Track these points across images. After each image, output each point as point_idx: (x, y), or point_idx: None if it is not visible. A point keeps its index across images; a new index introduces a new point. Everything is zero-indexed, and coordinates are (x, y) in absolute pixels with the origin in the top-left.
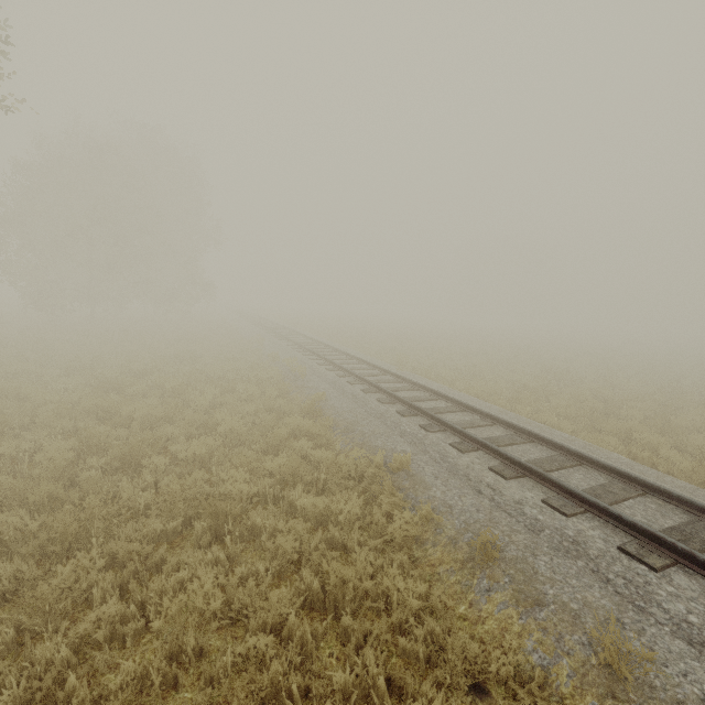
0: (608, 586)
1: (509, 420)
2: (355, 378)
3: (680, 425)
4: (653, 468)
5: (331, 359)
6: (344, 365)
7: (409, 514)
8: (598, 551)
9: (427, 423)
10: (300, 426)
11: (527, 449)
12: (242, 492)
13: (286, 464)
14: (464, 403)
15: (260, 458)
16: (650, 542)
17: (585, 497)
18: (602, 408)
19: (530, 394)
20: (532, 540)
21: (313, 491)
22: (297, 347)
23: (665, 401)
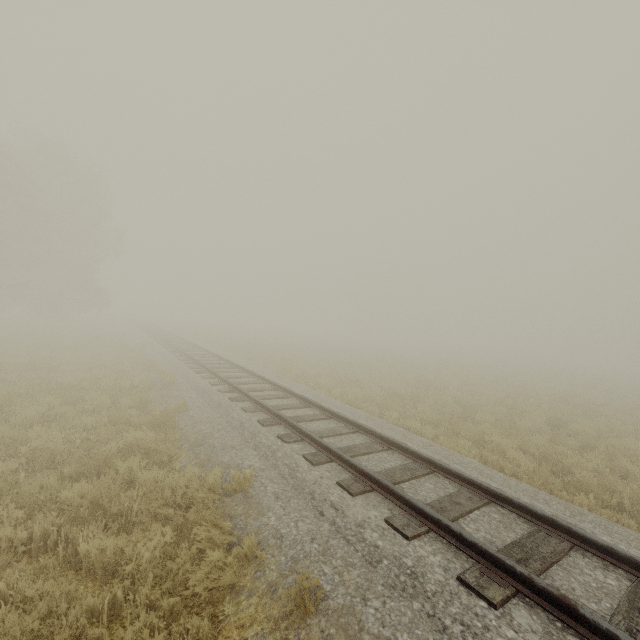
0: (444, 637)
1: (373, 426)
2: (228, 386)
3: (524, 427)
4: (501, 471)
5: (209, 367)
6: (223, 373)
7: (219, 556)
8: (436, 585)
9: (287, 433)
10: (135, 442)
11: (383, 458)
12: (2, 540)
13: (89, 492)
14: (330, 410)
15: (63, 486)
16: (491, 566)
17: (428, 513)
18: (460, 412)
19: (398, 401)
20: (367, 576)
21: (113, 529)
22: (181, 355)
23: (513, 405)
